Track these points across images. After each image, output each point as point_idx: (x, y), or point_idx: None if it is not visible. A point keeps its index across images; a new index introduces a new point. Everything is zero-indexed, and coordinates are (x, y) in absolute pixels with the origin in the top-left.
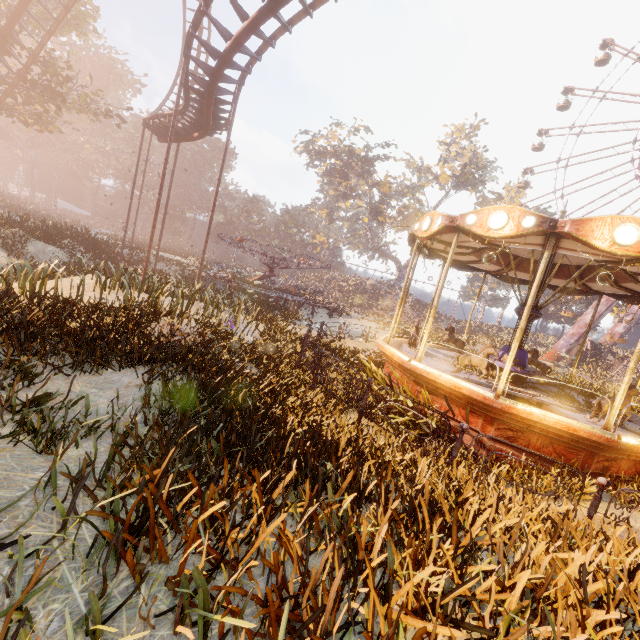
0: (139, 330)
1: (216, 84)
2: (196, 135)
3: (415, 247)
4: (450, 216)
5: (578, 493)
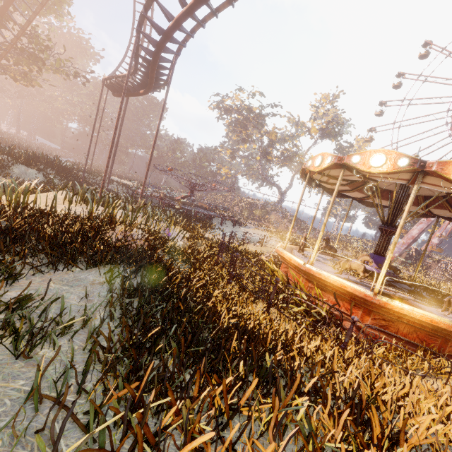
0: (100, 236)
1: (160, 53)
2: (141, 92)
3: (307, 178)
4: (338, 156)
5: (439, 372)
